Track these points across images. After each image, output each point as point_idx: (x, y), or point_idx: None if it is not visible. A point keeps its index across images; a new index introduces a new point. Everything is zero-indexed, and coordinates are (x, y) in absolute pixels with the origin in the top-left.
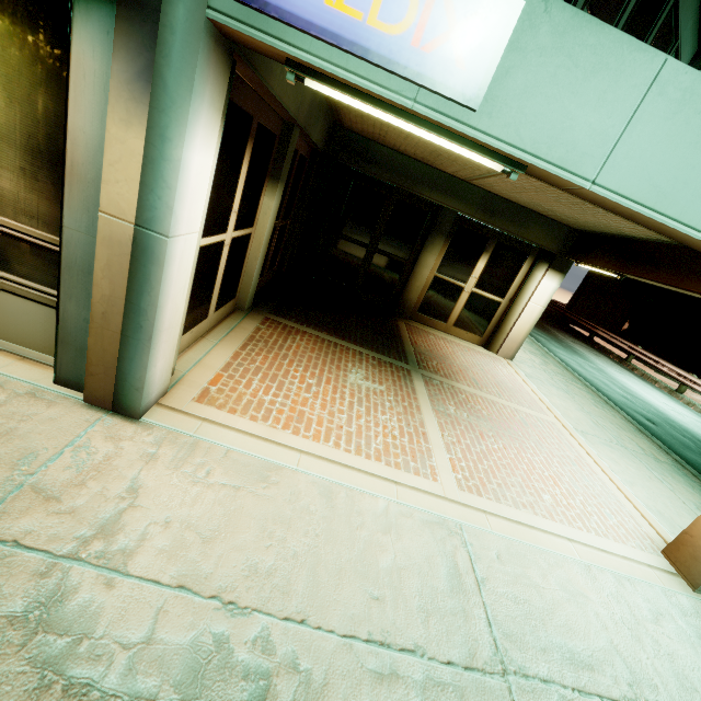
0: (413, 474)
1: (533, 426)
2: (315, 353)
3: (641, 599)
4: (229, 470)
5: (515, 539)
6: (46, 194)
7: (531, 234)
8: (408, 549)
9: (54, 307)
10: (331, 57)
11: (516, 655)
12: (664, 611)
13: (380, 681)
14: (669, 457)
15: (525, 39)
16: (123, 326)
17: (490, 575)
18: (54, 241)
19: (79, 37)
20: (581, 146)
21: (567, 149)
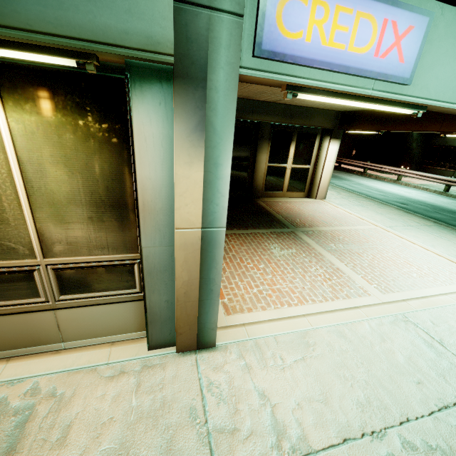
0: (358, 297)
1: (371, 235)
2: (245, 246)
3: None
4: (288, 350)
5: (428, 308)
6: (111, 228)
7: (316, 122)
8: (400, 344)
9: (129, 301)
10: (322, 77)
11: None
12: None
13: None
14: (430, 221)
15: (431, 34)
16: (199, 295)
17: (440, 336)
18: (122, 258)
19: (137, 113)
20: None
21: (453, 91)
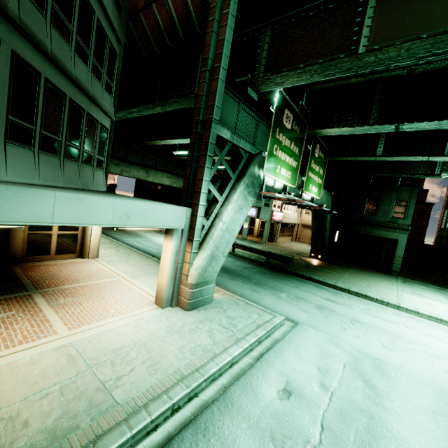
0: (43, 338)
1: (108, 286)
2: None
3: (144, 321)
4: None
5: (97, 332)
6: None
7: None
8: (46, 363)
9: None
10: None
11: (96, 362)
12: (151, 320)
13: (42, 399)
14: None
15: (4, 196)
16: None
17: (85, 349)
18: None
19: None
20: (42, 216)
21: (38, 218)
